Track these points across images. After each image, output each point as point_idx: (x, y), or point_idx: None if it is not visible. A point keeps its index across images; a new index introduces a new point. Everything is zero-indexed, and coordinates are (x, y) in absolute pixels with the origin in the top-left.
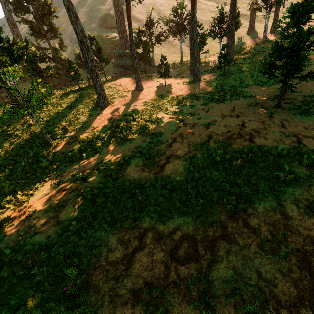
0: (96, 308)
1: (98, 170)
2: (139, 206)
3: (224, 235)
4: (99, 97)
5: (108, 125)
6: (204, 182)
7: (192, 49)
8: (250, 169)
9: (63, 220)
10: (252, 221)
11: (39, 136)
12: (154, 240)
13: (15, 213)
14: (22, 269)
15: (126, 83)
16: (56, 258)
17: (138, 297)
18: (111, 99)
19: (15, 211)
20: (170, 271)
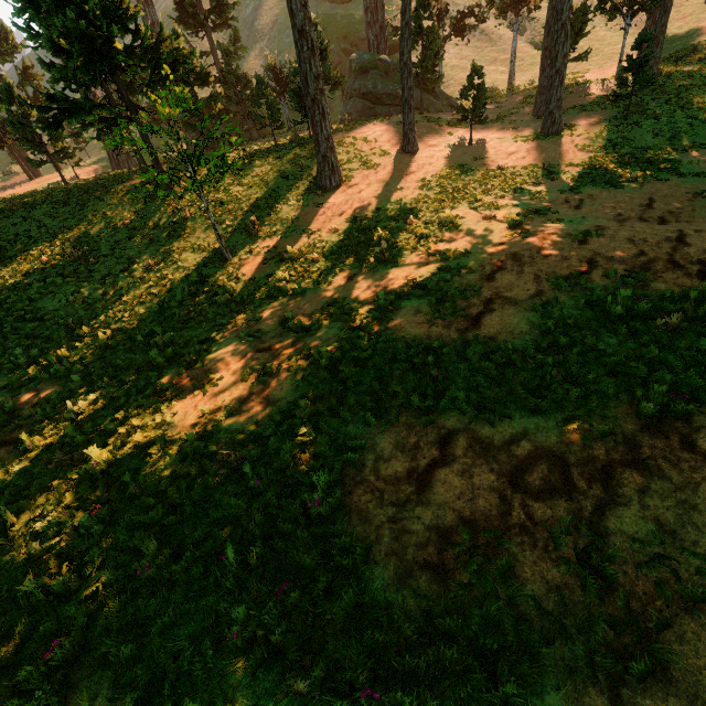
0: (369, 545)
1: (333, 316)
2: (432, 388)
3: (633, 460)
4: (322, 165)
5: (341, 229)
6: (580, 355)
7: (547, 50)
8: (701, 337)
9: (277, 399)
10: (704, 441)
11: (203, 242)
12: (471, 452)
13: (183, 379)
14: (219, 468)
15: (379, 136)
16: (277, 458)
17: (449, 539)
18: (344, 172)
19: (182, 376)
20: (513, 507)
